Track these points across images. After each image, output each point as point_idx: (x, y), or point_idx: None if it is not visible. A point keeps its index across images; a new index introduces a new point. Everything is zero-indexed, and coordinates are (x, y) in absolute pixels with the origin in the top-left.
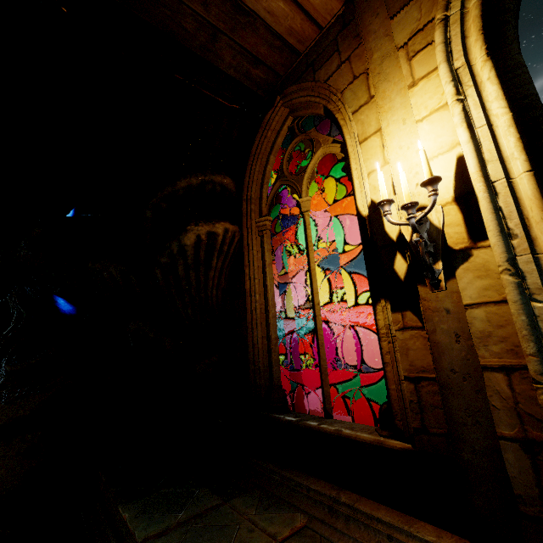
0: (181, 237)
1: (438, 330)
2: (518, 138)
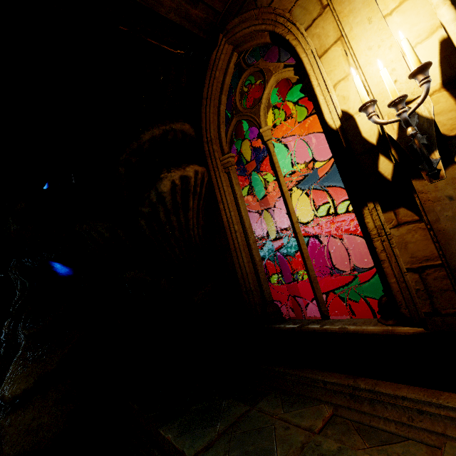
0: (158, 186)
1: (442, 218)
2: None
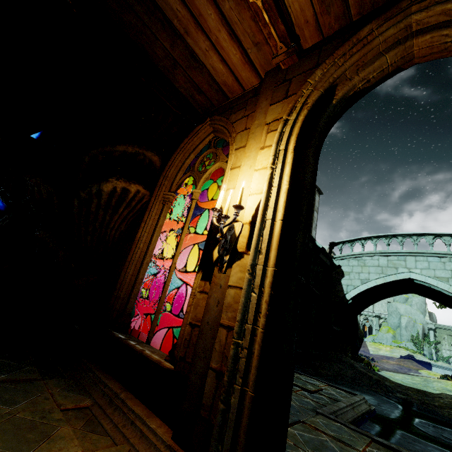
0: (102, 184)
1: (212, 296)
2: (285, 201)
